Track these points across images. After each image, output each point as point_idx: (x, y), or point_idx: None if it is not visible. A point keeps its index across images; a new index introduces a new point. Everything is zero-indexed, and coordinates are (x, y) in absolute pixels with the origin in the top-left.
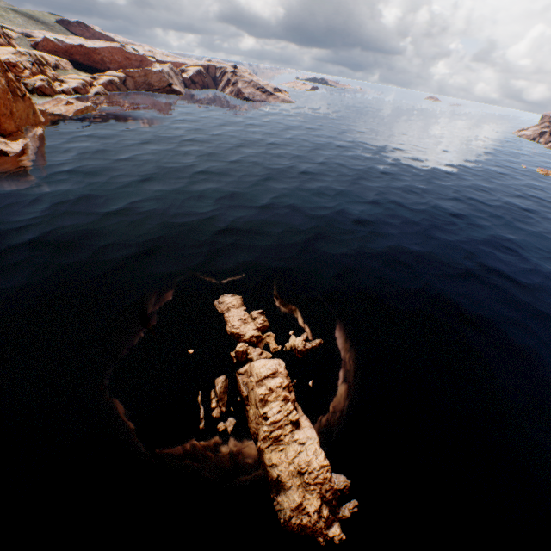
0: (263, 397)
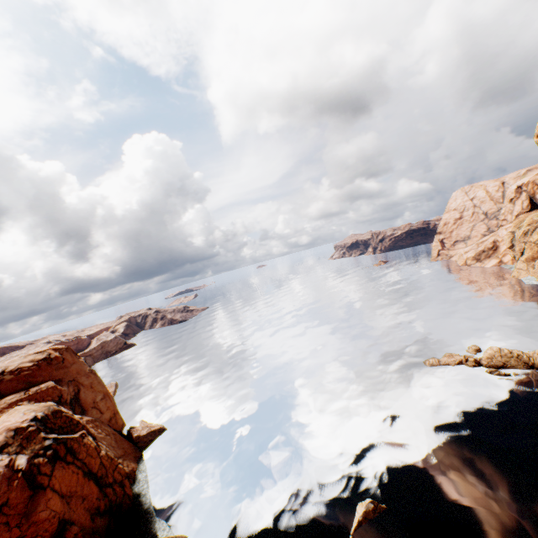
0: (509, 351)
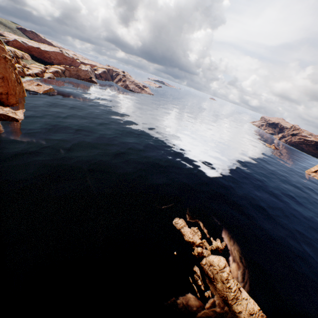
0: (226, 278)
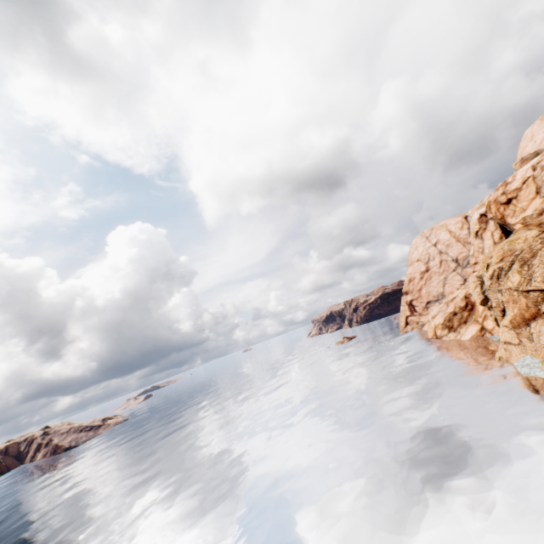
0: None
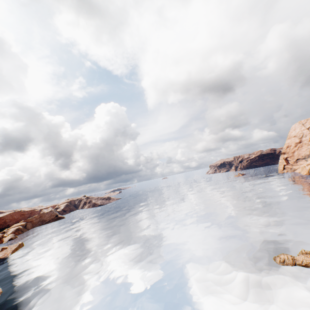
0: None
